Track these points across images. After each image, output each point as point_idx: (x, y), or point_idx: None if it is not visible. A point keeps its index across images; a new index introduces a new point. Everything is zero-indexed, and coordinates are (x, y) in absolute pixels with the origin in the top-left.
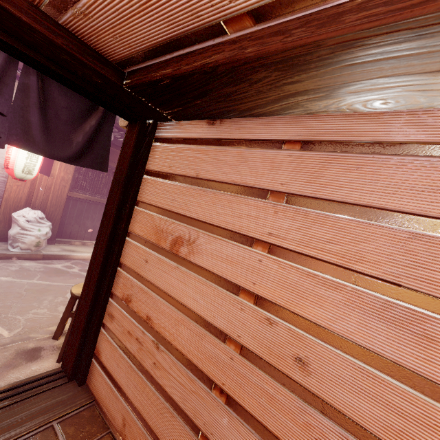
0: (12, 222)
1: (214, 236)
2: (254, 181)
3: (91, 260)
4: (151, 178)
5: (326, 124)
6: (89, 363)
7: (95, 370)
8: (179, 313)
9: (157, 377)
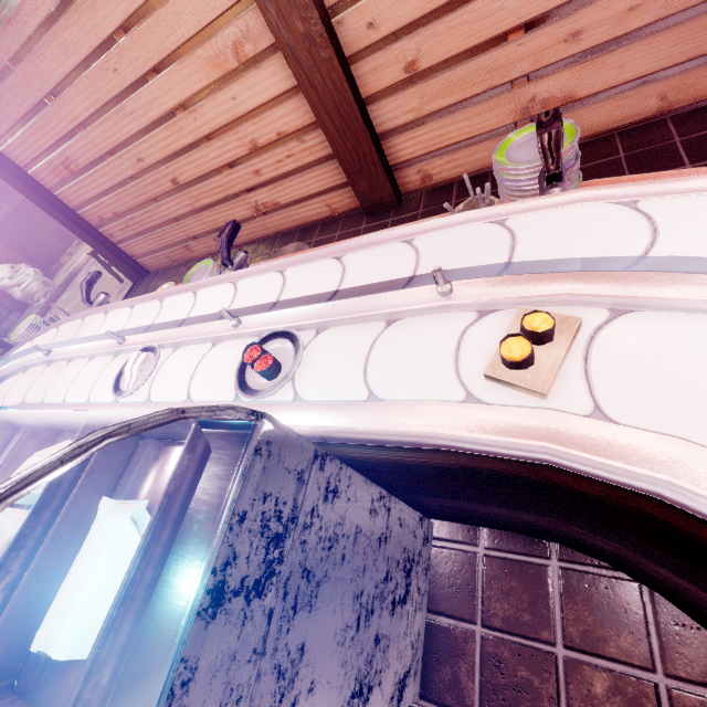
0: (5, 294)
1: (68, 145)
2: (34, 100)
3: (64, 226)
4: (5, 147)
5: (5, 41)
6: (138, 264)
7: (143, 262)
8: (113, 195)
9: (147, 228)
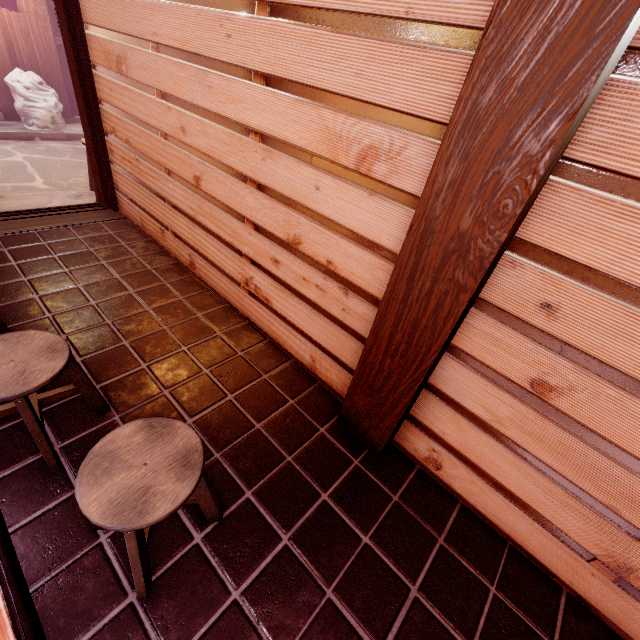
0: (11, 93)
1: (133, 47)
2: None
3: (77, 101)
4: None
5: None
6: (114, 194)
7: (120, 198)
8: (138, 127)
9: (144, 181)
